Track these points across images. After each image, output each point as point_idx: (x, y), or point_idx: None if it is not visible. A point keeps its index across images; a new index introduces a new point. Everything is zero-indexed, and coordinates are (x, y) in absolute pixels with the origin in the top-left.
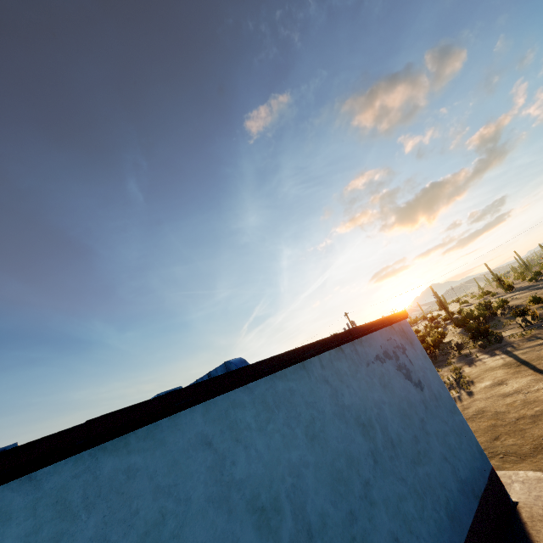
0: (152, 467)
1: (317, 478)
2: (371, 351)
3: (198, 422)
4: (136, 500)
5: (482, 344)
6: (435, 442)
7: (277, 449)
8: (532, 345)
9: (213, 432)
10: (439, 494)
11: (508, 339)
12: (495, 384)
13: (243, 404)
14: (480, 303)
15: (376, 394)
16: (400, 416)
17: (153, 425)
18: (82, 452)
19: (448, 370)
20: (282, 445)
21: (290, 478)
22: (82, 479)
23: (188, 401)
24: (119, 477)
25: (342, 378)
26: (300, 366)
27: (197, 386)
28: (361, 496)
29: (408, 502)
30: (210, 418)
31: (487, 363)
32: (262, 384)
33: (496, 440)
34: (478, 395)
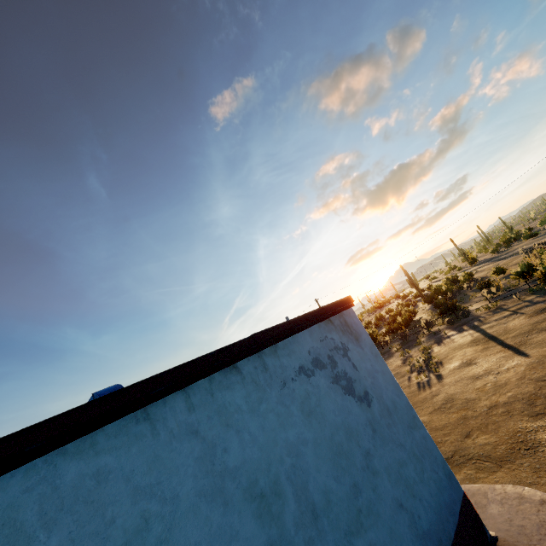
0: None
1: None
2: (291, 362)
3: None
4: None
5: (450, 320)
6: (386, 483)
7: None
8: (498, 318)
9: None
10: None
11: (475, 313)
12: (464, 365)
13: None
14: (448, 278)
15: (292, 432)
16: (331, 457)
17: None
18: None
19: (418, 350)
20: None
21: None
22: None
23: None
24: None
25: (229, 420)
26: (137, 418)
27: None
28: None
29: None
30: None
31: (455, 340)
32: (16, 482)
33: (468, 438)
34: (447, 379)
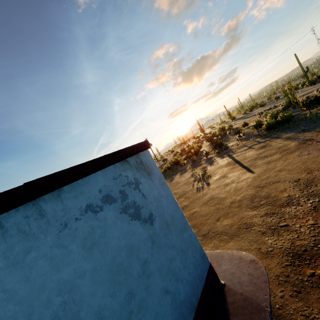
0: None
1: None
2: (77, 203)
3: None
4: None
5: (218, 151)
6: (157, 280)
7: None
8: (242, 150)
9: None
10: None
11: (231, 147)
12: (222, 177)
13: None
14: (220, 127)
15: (68, 270)
16: (109, 278)
17: None
18: None
19: (200, 168)
20: None
21: None
22: None
23: None
24: None
25: None
26: None
27: None
28: None
29: None
30: None
31: (219, 163)
32: None
33: (218, 221)
34: (212, 186)
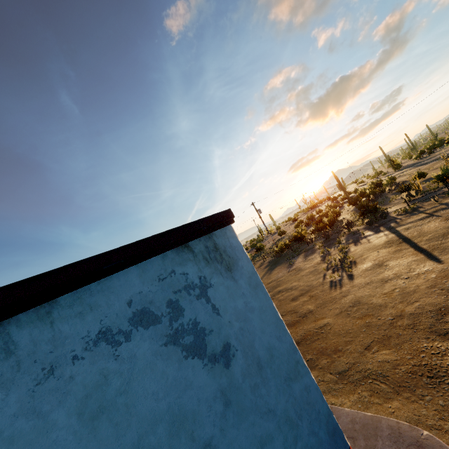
0: None
1: None
2: (81, 327)
3: None
4: None
5: (369, 221)
6: None
7: None
8: (414, 220)
9: None
10: None
11: (393, 215)
12: (376, 266)
13: None
14: (373, 182)
15: None
16: None
17: None
18: None
19: (336, 249)
20: None
21: None
22: None
23: None
24: None
25: None
26: None
27: None
28: None
29: None
30: None
31: (371, 241)
32: None
33: (368, 351)
34: (357, 280)
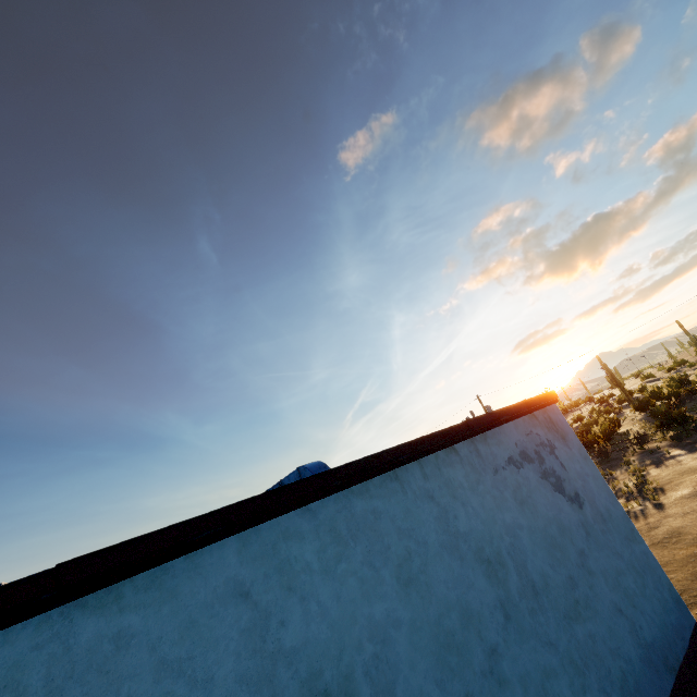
0: (155, 632)
1: (414, 644)
2: (500, 452)
3: (231, 563)
4: (127, 682)
5: (675, 434)
6: (603, 586)
7: (351, 600)
8: None
9: (252, 577)
10: (609, 666)
11: None
12: None
13: (300, 534)
14: (671, 377)
15: (508, 515)
16: (546, 547)
17: (161, 568)
18: (50, 611)
19: (625, 472)
20: (359, 594)
21: (371, 644)
22: (47, 652)
23: (215, 532)
24: (103, 647)
25: (455, 493)
26: (391, 477)
27: (229, 509)
28: (483, 672)
29: (560, 680)
30: (249, 556)
31: (684, 462)
32: (331, 504)
33: None
34: (671, 509)
